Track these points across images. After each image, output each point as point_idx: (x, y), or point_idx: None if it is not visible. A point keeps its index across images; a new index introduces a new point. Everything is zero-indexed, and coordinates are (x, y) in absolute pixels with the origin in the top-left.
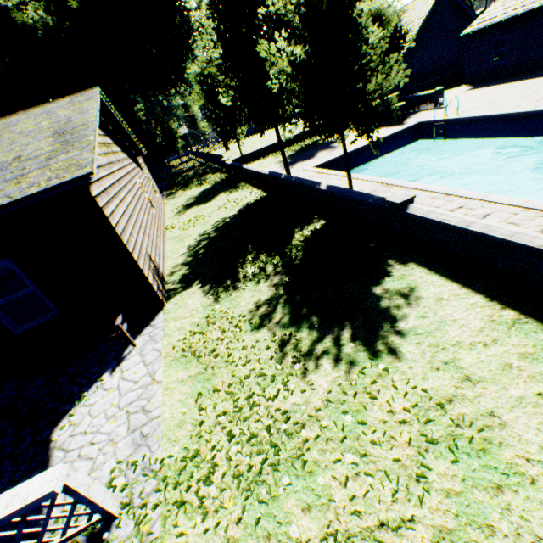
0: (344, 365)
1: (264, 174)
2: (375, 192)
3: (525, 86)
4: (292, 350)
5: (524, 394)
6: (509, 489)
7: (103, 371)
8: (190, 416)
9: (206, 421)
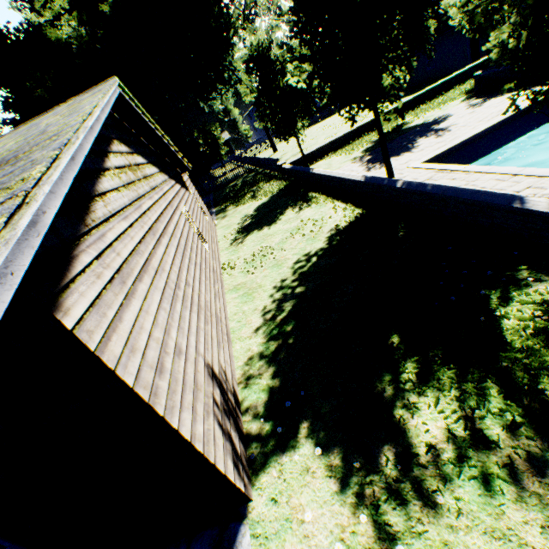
0: None
1: (353, 180)
2: None
3: None
4: None
5: None
6: None
7: None
8: None
9: None
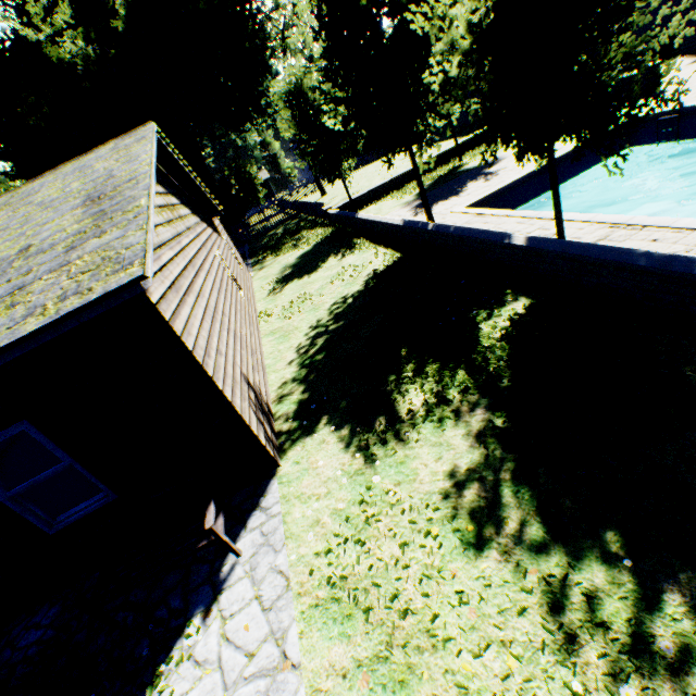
0: None
1: (394, 225)
2: (607, 240)
3: None
4: (587, 629)
5: None
6: None
7: (189, 609)
8: None
9: None
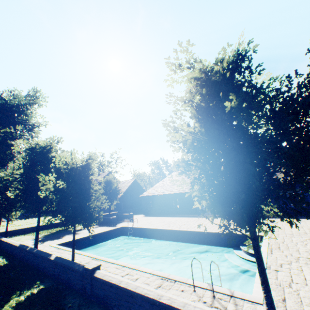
0: None
1: (15, 245)
2: (88, 263)
3: (161, 218)
4: None
5: None
6: None
7: None
8: None
9: None
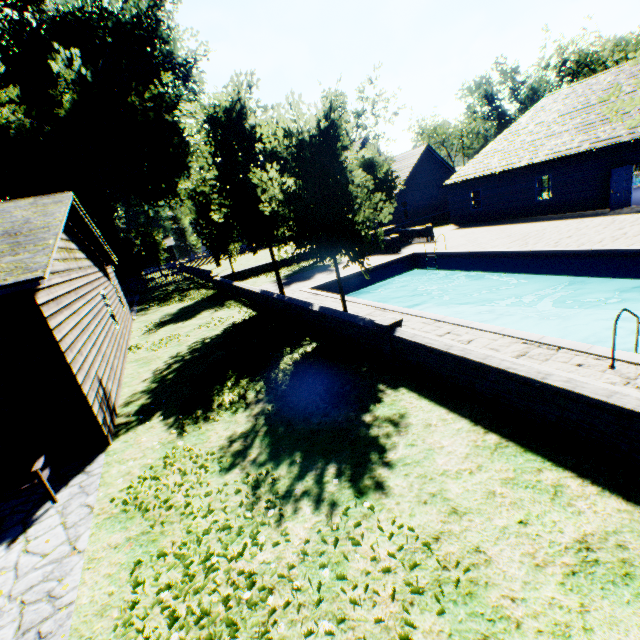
0: (326, 506)
1: (255, 292)
2: (370, 315)
3: (500, 230)
4: (267, 493)
5: (507, 523)
6: (496, 639)
7: None
8: (119, 596)
9: (142, 601)
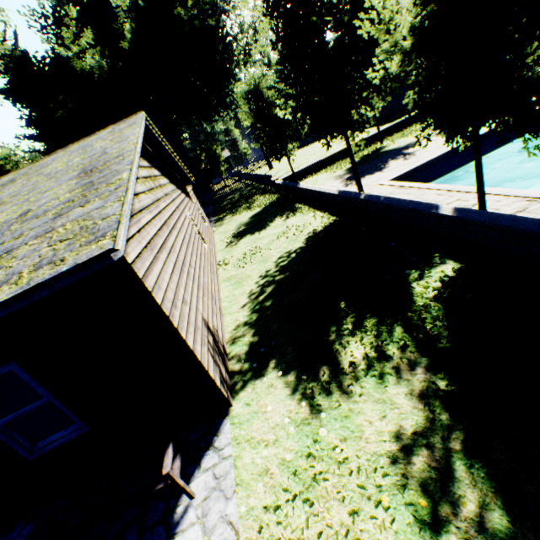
0: None
1: (330, 194)
2: (526, 212)
3: None
4: None
5: None
6: None
7: None
8: None
9: None
